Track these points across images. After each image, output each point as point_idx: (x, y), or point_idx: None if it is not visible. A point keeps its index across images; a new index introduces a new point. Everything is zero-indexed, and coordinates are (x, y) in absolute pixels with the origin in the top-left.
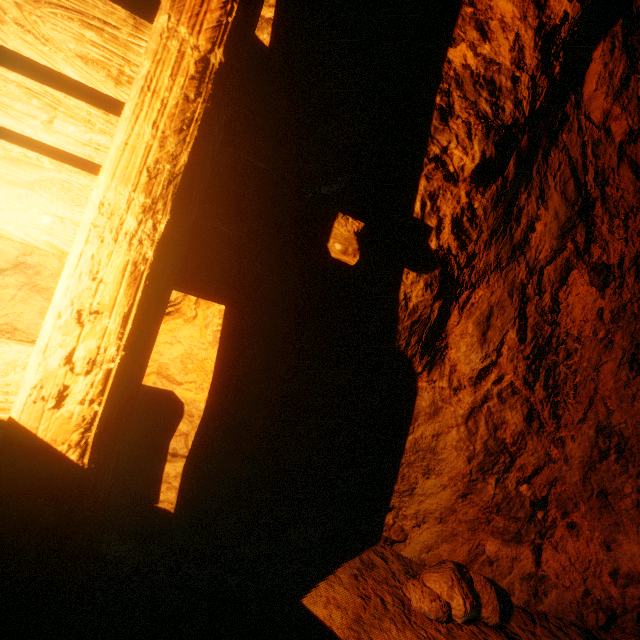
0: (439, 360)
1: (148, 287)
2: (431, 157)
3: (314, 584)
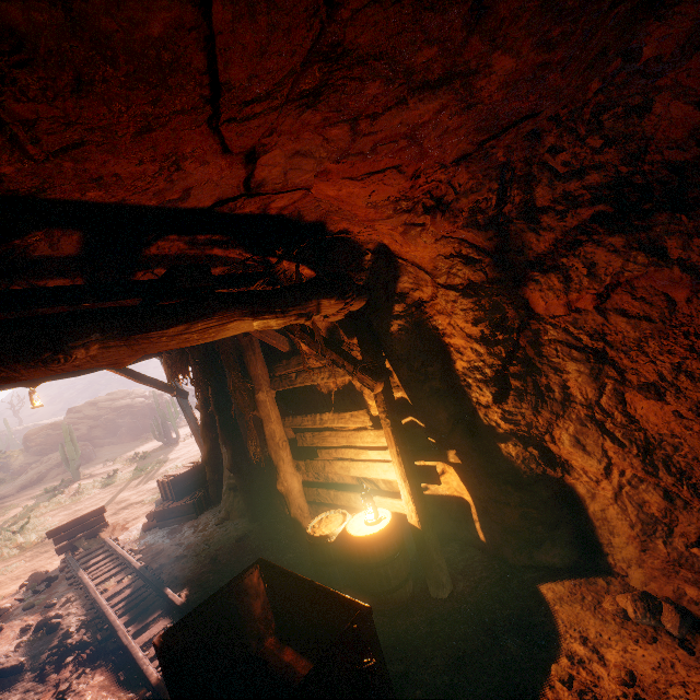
0: (569, 467)
1: (412, 494)
2: (475, 402)
3: (547, 581)
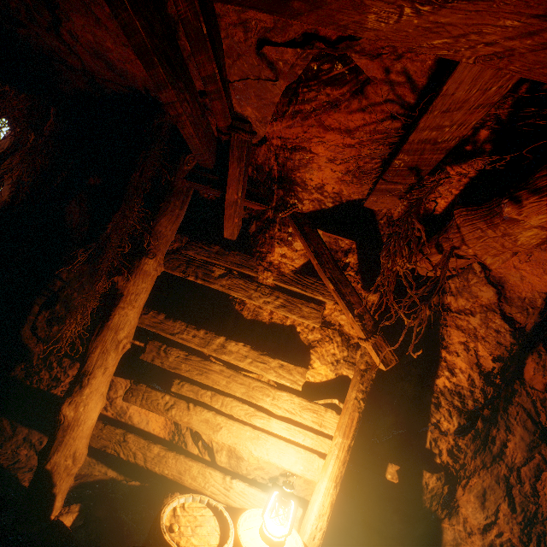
0: (455, 513)
1: (334, 506)
2: (432, 423)
3: None
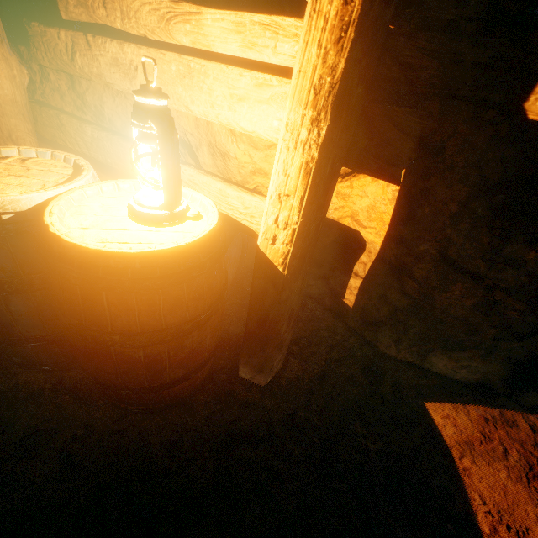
0: None
1: (315, 178)
2: None
3: (441, 400)
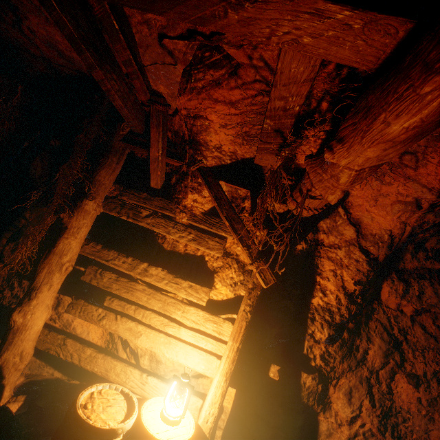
0: (328, 407)
1: (224, 396)
2: (308, 333)
3: None
